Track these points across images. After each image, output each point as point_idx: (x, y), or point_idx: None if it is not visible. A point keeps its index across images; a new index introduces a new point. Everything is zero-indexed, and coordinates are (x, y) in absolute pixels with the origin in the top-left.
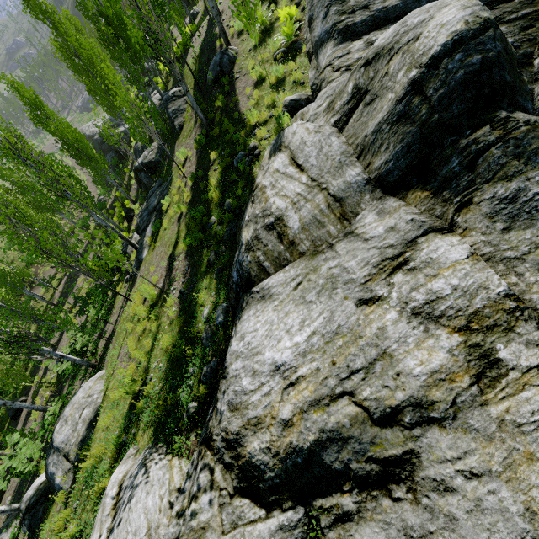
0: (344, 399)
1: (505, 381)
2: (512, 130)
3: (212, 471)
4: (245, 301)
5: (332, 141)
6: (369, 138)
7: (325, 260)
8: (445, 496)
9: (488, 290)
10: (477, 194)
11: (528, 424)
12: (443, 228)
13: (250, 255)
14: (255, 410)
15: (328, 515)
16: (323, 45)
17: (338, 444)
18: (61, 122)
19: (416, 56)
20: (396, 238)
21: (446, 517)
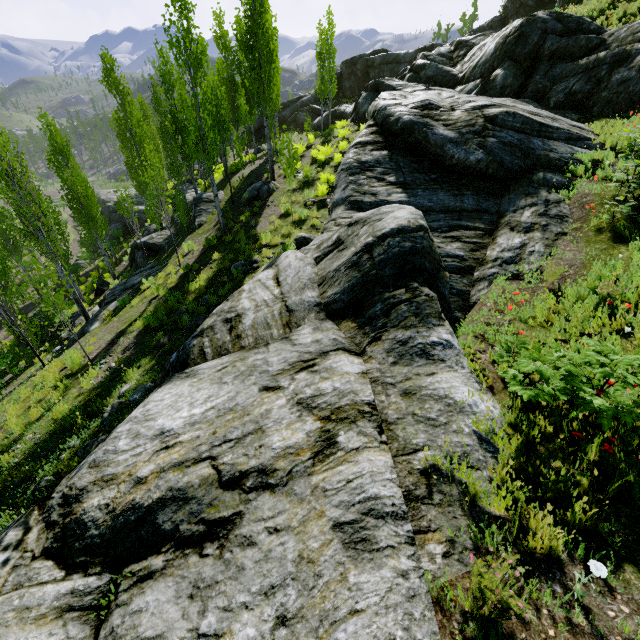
0: (205, 462)
1: (333, 458)
2: (417, 296)
3: (28, 531)
4: (170, 379)
5: (307, 269)
6: (331, 273)
7: (256, 353)
8: (245, 550)
9: (356, 396)
10: (386, 334)
11: (332, 489)
12: (354, 351)
13: (198, 340)
14: (116, 468)
15: (132, 578)
16: (338, 206)
17: (179, 503)
18: (80, 175)
19: (375, 230)
20: (316, 348)
21: (237, 568)
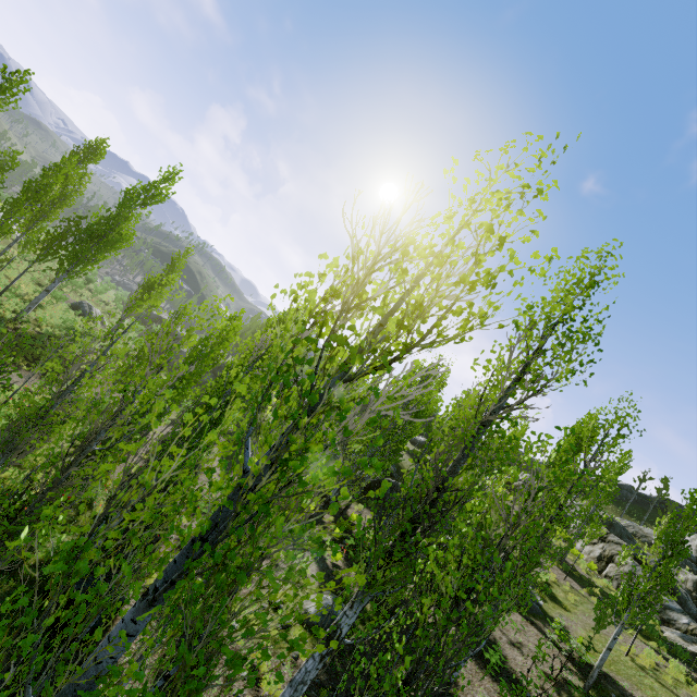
0: None
1: None
2: None
3: None
4: None
5: None
6: None
7: None
8: None
9: None
10: None
11: None
12: None
13: None
14: None
15: None
16: (674, 611)
17: None
18: None
19: None
20: None
21: None
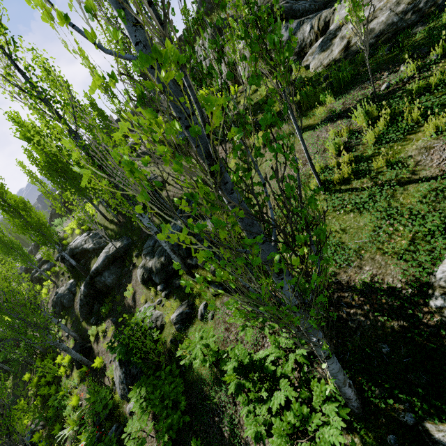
0: None
1: None
2: None
3: None
4: None
5: None
6: None
7: None
8: None
9: None
10: None
11: None
12: None
13: None
14: None
15: None
16: (296, 33)
17: None
18: None
19: None
20: None
21: None
